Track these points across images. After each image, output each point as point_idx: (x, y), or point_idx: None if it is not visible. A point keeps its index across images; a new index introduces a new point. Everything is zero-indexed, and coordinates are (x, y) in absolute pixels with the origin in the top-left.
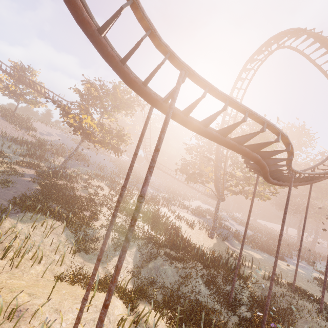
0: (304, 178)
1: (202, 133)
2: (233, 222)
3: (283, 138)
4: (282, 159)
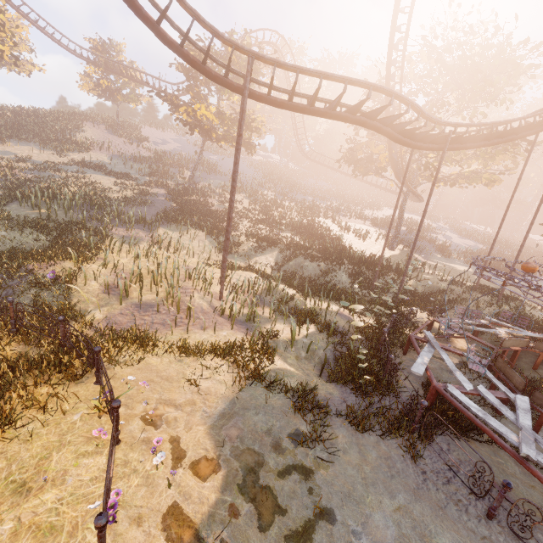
0: (479, 132)
1: (288, 109)
2: (455, 235)
3: (380, 91)
4: (399, 115)
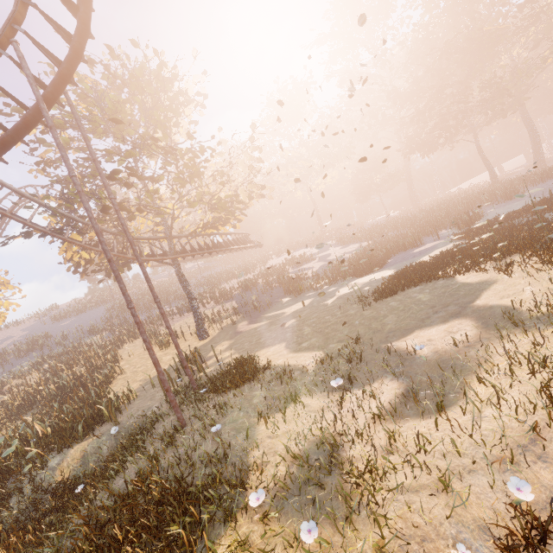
0: None
1: None
2: (338, 247)
3: None
4: None
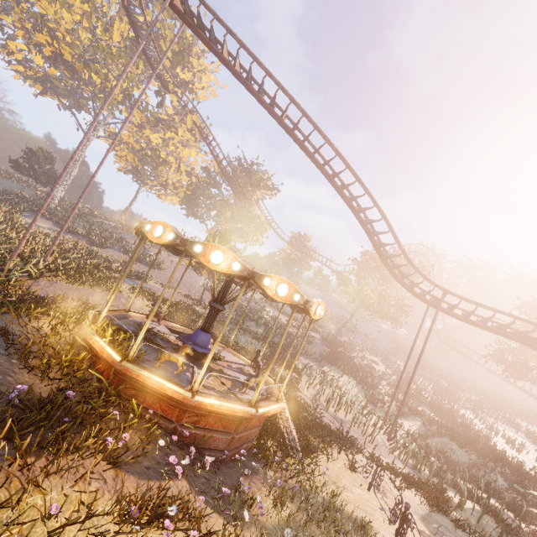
0: None
1: (464, 321)
2: None
3: None
4: None
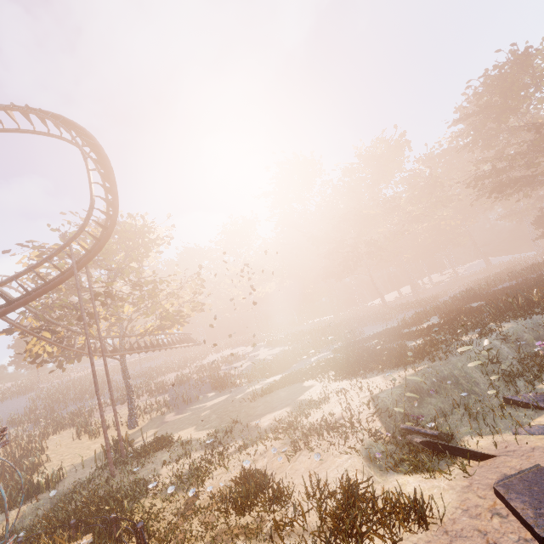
0: None
1: None
2: (267, 348)
3: None
4: None
